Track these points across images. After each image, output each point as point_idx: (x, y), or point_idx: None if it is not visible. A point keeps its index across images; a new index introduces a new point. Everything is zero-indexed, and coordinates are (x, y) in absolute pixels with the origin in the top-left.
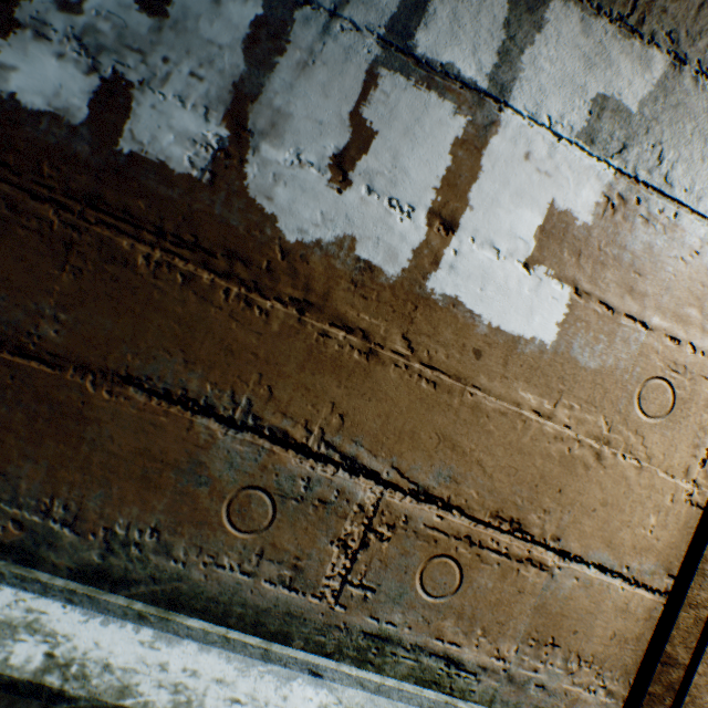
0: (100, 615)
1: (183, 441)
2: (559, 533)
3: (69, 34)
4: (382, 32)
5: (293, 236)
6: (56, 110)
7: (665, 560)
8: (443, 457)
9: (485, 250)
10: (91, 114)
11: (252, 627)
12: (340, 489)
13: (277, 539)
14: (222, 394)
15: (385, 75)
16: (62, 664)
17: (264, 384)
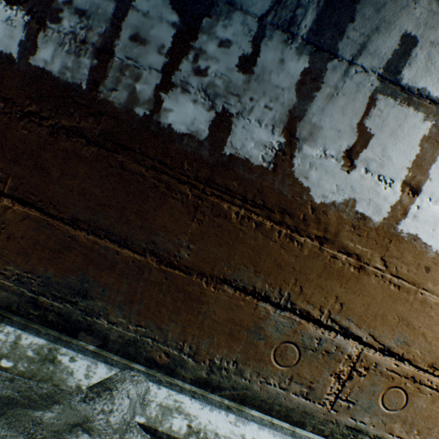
0: (208, 405)
1: (251, 315)
2: None
3: (199, 88)
4: (380, 71)
5: (318, 199)
6: (191, 132)
7: None
8: (400, 330)
9: (436, 205)
10: (209, 133)
11: (284, 417)
12: (337, 345)
13: (300, 371)
14: (274, 290)
15: (380, 99)
16: (195, 431)
17: (297, 285)
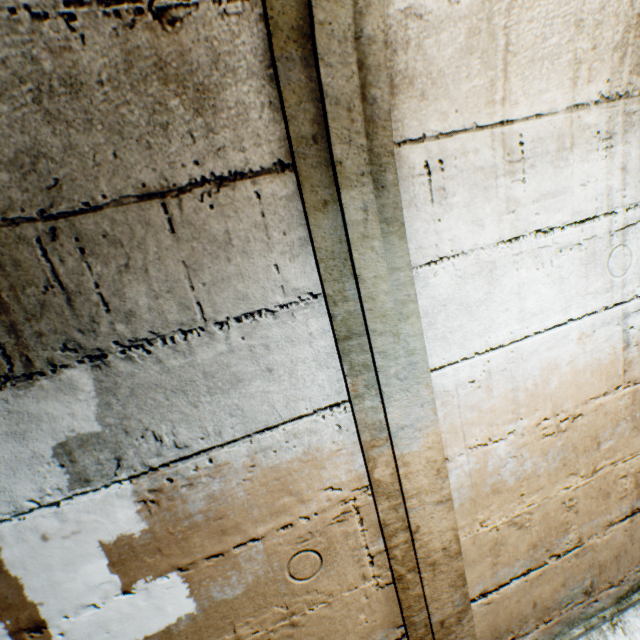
0: None
1: None
2: None
3: None
4: None
5: None
6: None
7: (390, 623)
8: None
9: (83, 612)
10: None
11: None
12: None
13: None
14: None
15: None
16: None
17: None
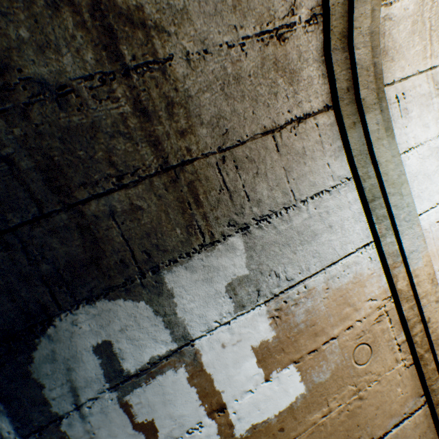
0: None
1: None
2: (371, 436)
3: None
4: (107, 385)
5: None
6: None
7: (415, 394)
8: None
9: (245, 396)
10: None
11: None
12: None
13: None
14: None
15: (130, 397)
16: None
17: None
